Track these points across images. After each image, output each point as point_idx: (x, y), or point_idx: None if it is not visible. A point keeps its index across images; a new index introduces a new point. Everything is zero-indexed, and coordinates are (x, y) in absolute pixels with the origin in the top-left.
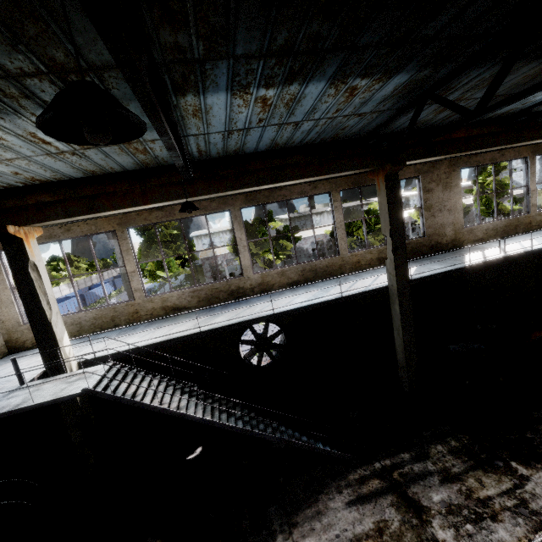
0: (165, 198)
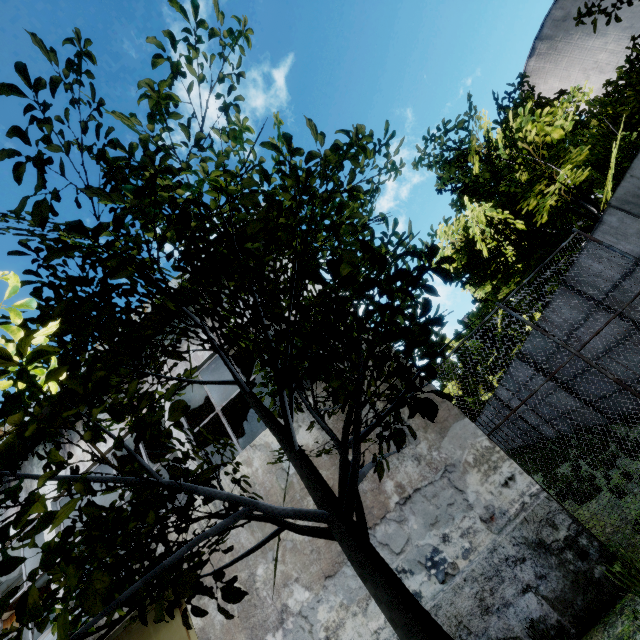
0: None
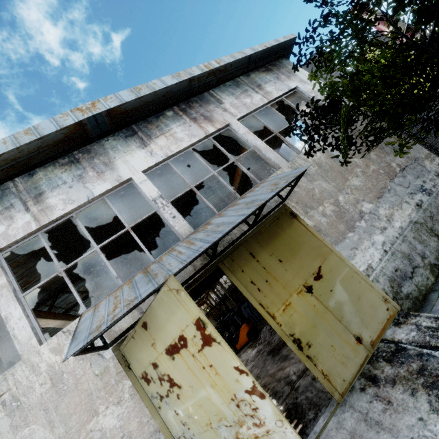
0: (62, 318)
